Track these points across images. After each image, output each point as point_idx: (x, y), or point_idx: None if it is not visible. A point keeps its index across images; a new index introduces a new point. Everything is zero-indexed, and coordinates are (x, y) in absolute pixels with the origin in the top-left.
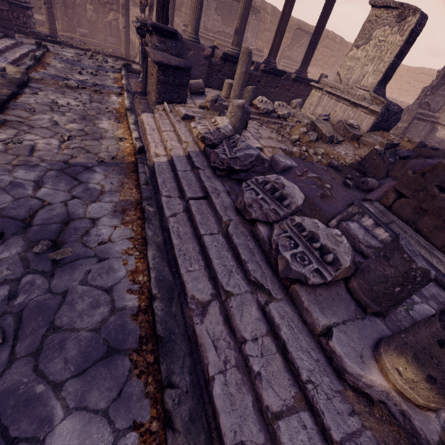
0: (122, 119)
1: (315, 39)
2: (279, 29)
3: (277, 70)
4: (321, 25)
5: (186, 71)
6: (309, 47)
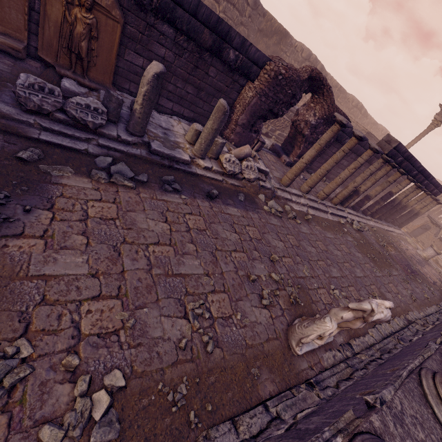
0: (439, 266)
1: None
2: None
3: None
4: None
5: None
6: None
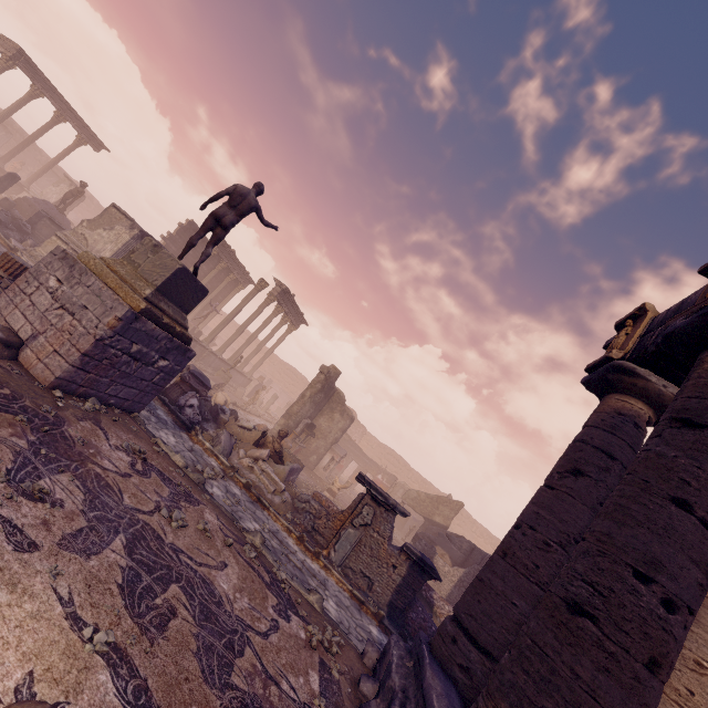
0: None
1: (40, 173)
2: (12, 152)
3: (4, 170)
4: (45, 169)
5: None
6: (35, 174)
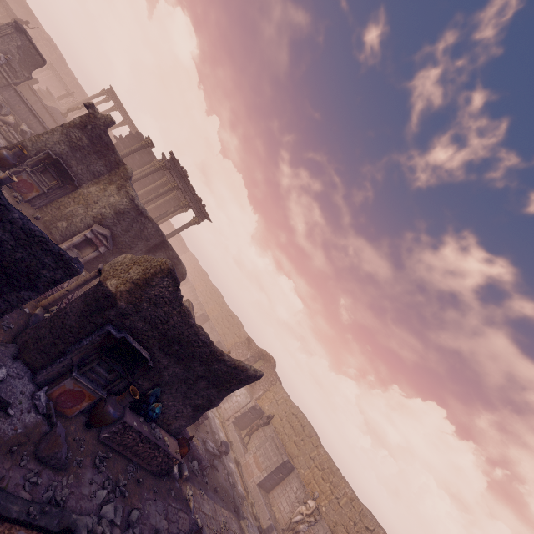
0: None
1: None
2: None
3: None
4: None
5: (44, 97)
6: None
